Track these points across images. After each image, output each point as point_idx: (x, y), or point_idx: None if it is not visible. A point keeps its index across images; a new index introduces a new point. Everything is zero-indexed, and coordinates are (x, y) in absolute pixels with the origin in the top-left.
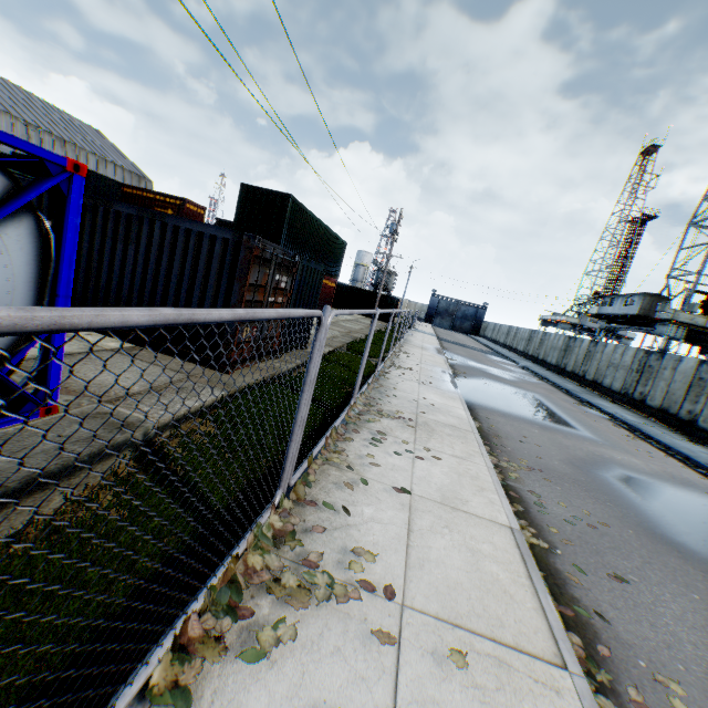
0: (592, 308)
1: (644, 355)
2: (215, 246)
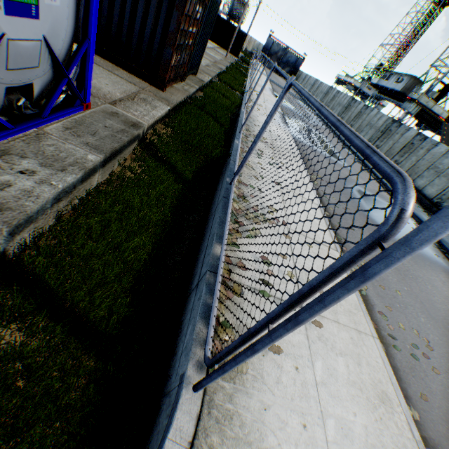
0: (375, 79)
1: (391, 122)
2: None
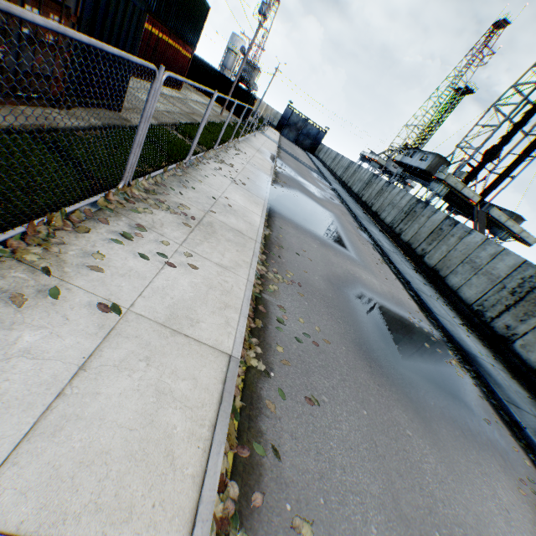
0: (399, 155)
1: (415, 202)
2: None
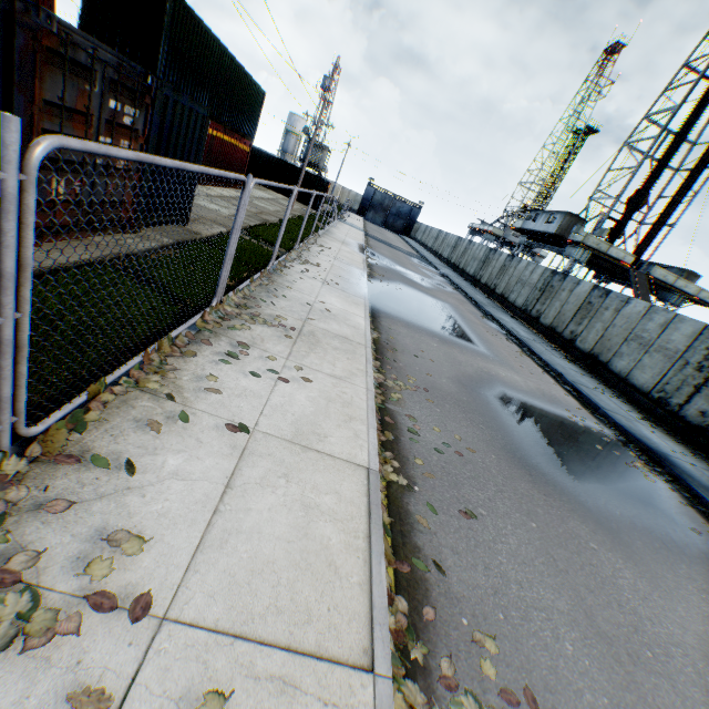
0: (518, 221)
1: (550, 275)
2: None
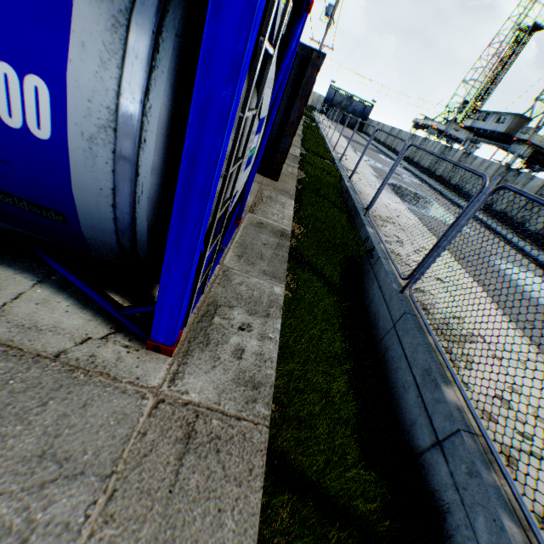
0: (467, 120)
1: (504, 171)
2: None
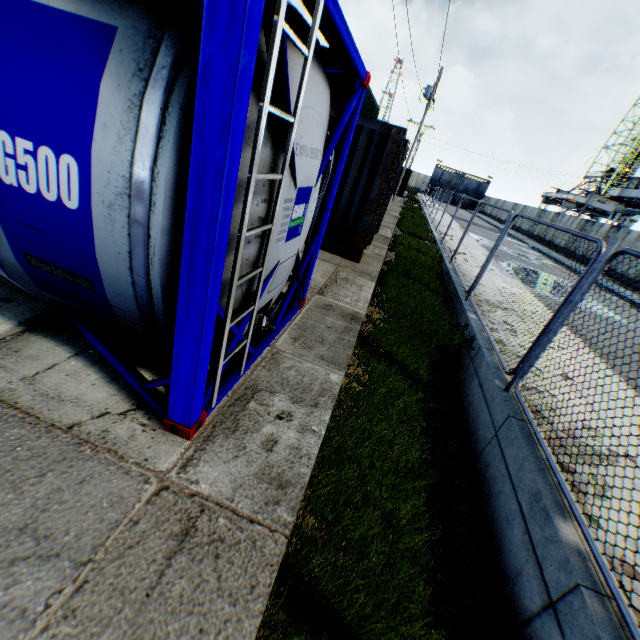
0: (613, 189)
1: None
2: (359, 137)
